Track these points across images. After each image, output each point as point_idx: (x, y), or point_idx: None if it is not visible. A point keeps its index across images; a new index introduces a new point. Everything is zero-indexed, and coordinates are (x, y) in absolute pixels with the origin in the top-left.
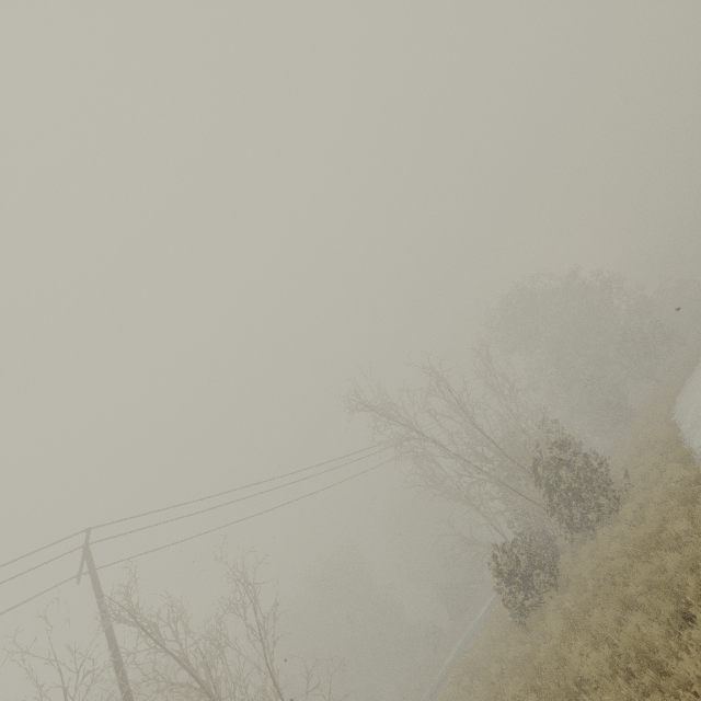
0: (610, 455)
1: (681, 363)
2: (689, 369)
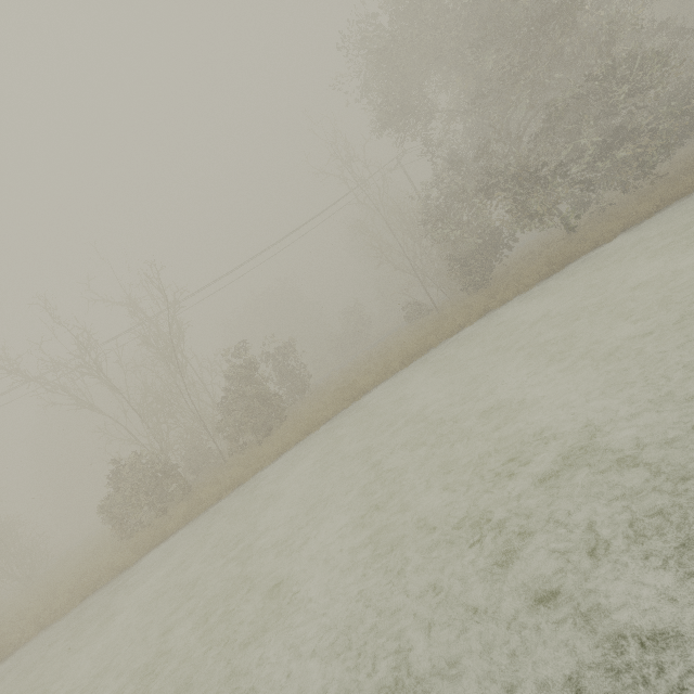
0: (387, 349)
1: (557, 251)
2: (531, 283)
